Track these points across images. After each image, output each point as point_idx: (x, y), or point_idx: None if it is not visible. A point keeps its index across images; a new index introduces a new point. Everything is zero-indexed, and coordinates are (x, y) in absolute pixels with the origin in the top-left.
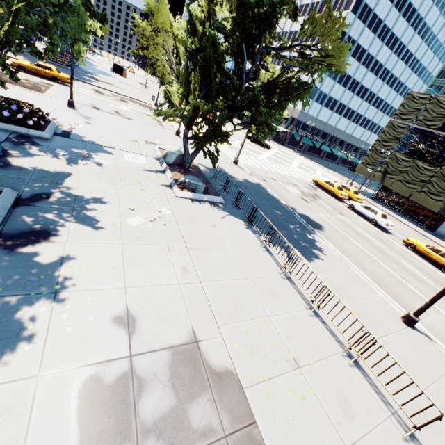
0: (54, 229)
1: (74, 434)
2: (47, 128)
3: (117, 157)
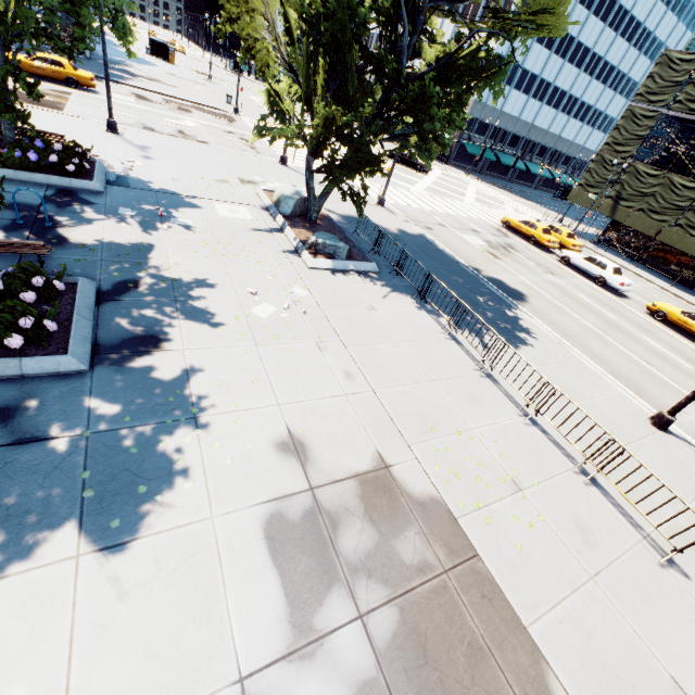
0: (162, 332)
1: (274, 577)
2: (95, 174)
3: (208, 212)
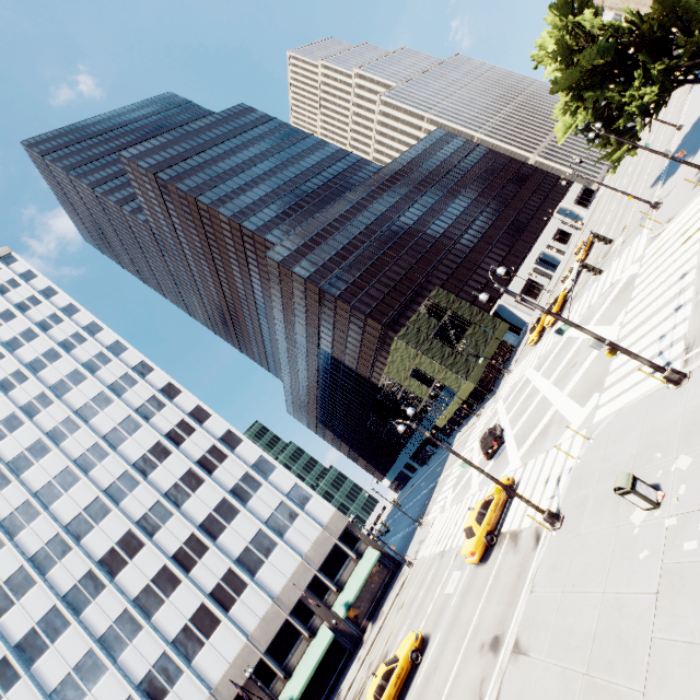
0: None
1: None
2: None
3: None
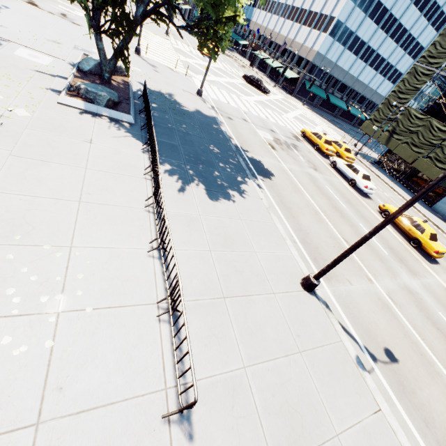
0: None
1: None
2: None
3: (5, 49)
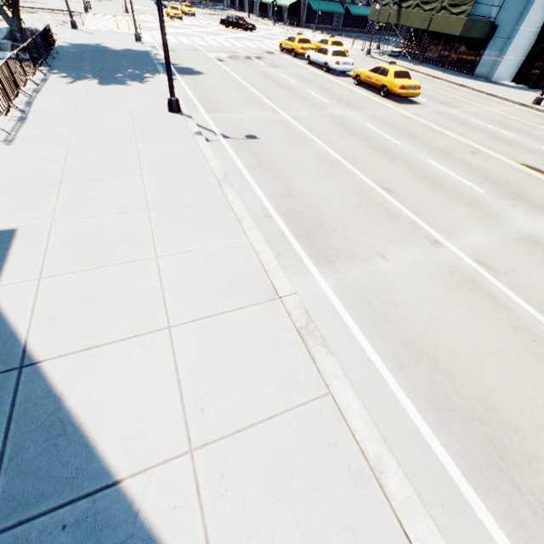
0: None
1: None
2: None
3: None
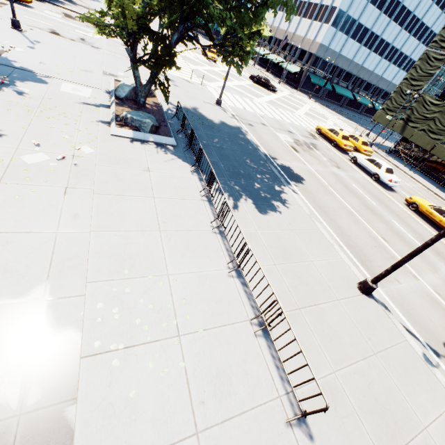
0: None
1: None
2: None
3: (52, 87)
